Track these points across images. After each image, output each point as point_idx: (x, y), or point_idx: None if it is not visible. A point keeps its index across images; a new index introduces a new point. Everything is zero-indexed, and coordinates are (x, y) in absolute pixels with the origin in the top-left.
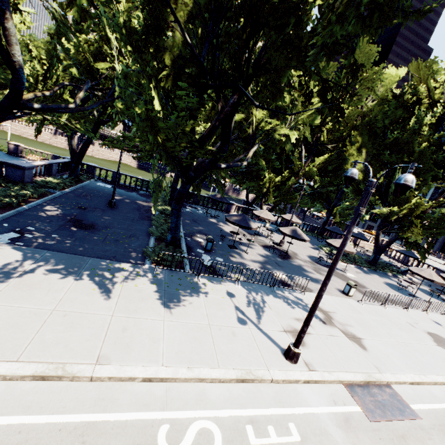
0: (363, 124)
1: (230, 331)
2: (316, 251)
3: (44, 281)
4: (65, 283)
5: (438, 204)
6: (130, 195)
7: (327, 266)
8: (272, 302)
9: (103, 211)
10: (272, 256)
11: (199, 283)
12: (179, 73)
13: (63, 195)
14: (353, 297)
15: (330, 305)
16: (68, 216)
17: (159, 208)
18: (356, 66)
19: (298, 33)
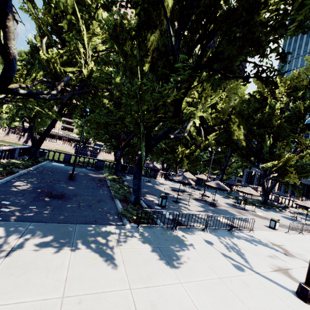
0: (236, 113)
1: (240, 281)
2: (226, 199)
3: (38, 258)
4: (62, 257)
5: (299, 156)
6: (81, 170)
7: (242, 209)
8: (241, 244)
9: (66, 182)
10: (205, 205)
11: (179, 235)
12: (156, 61)
13: (28, 172)
14: (278, 230)
15: (275, 239)
16: (38, 189)
17: (109, 177)
18: (286, 53)
19: (250, 30)
